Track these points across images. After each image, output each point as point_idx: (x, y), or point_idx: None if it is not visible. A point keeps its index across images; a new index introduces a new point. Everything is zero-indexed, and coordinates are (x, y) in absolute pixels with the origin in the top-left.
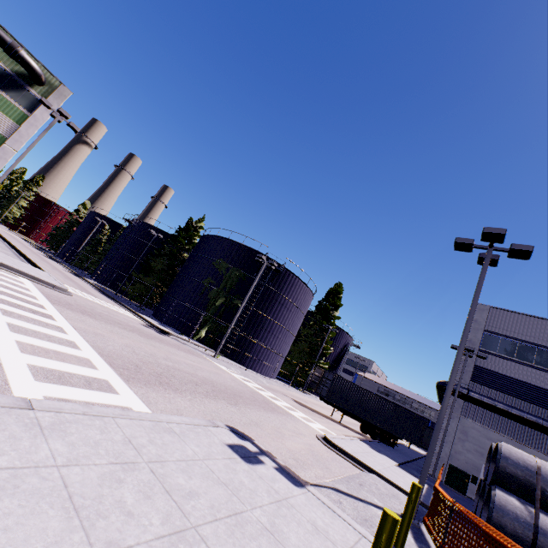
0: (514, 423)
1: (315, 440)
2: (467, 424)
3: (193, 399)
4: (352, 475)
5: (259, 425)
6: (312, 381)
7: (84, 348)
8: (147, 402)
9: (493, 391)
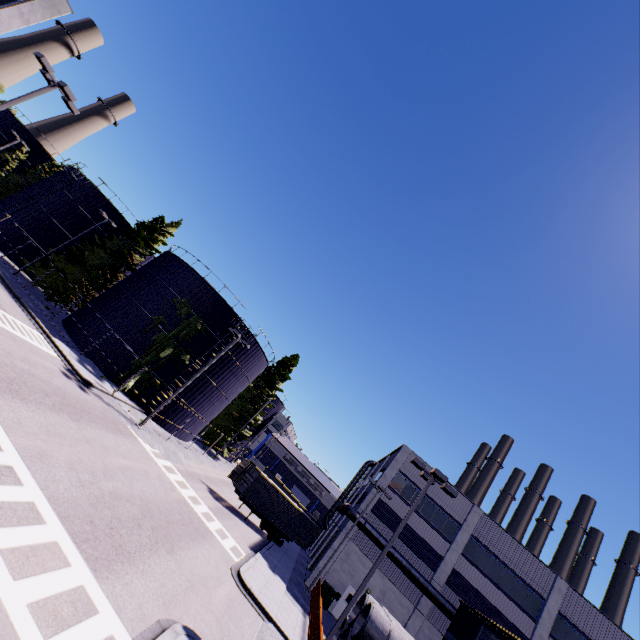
0: (386, 556)
1: (231, 581)
2: (352, 547)
3: (144, 569)
4: (258, 636)
5: (193, 584)
6: (235, 471)
7: (46, 515)
8: (119, 609)
9: (383, 525)
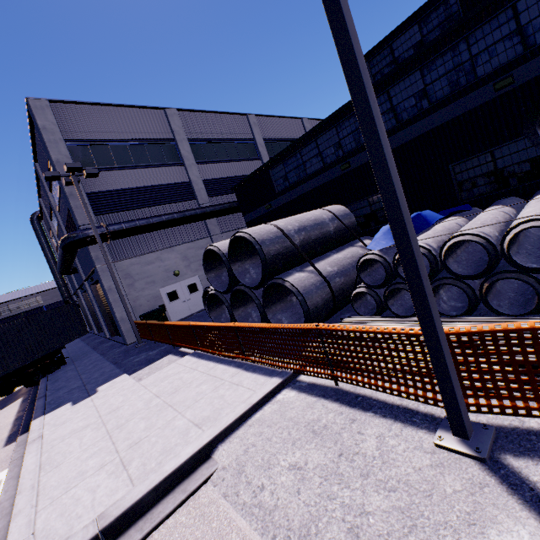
0: (157, 233)
1: None
2: (125, 266)
3: None
4: None
5: None
6: None
7: None
8: None
9: (123, 214)
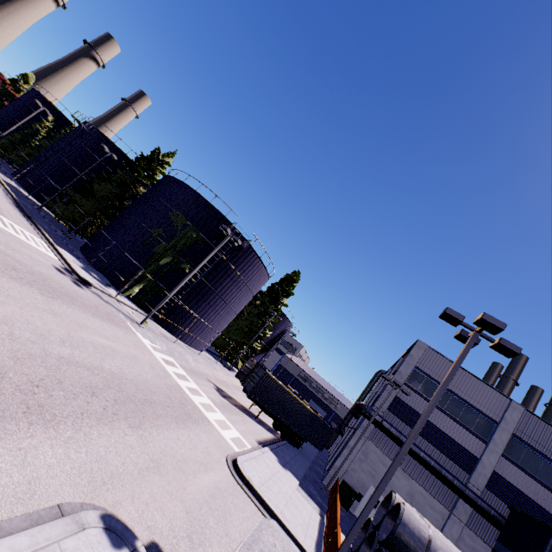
0: (409, 456)
1: (224, 469)
2: (370, 447)
3: (73, 436)
4: (252, 536)
5: (160, 465)
6: (241, 371)
7: None
8: None
9: (403, 424)
